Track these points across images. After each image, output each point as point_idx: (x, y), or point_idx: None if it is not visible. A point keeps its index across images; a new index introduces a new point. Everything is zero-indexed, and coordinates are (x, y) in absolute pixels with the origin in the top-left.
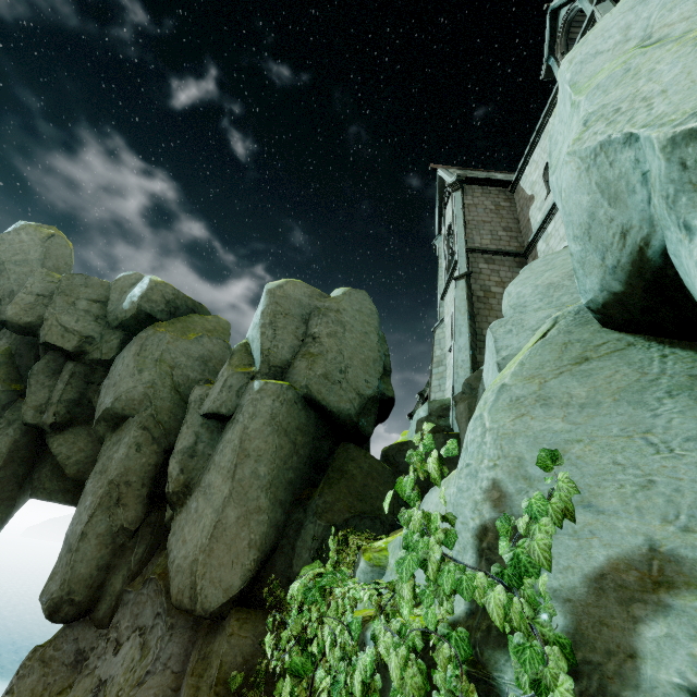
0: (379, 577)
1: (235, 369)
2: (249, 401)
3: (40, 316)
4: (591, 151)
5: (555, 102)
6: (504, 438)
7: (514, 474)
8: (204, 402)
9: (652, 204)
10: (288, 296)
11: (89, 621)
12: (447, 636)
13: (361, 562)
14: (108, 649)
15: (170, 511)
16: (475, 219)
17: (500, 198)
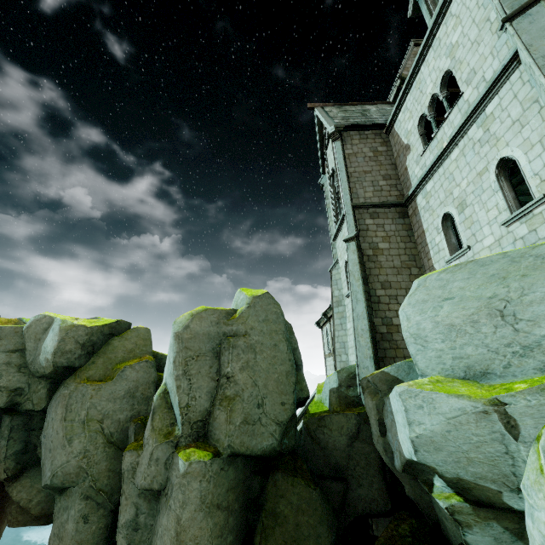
0: None
1: (159, 438)
2: (177, 486)
3: None
4: None
5: (427, 51)
6: None
7: None
8: (136, 471)
9: None
10: (195, 335)
11: None
12: None
13: None
14: None
15: None
16: (356, 170)
17: (377, 143)
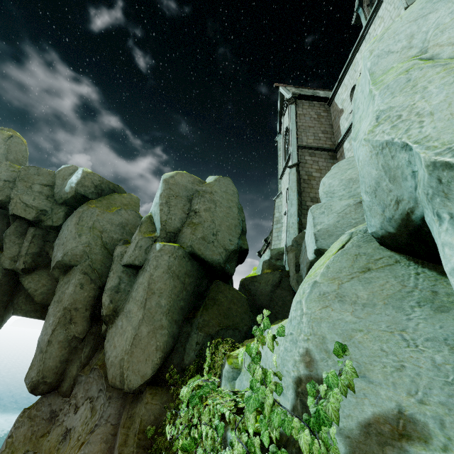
0: (237, 375)
1: (143, 235)
2: (153, 257)
3: (8, 196)
4: (380, 144)
5: (361, 43)
6: (314, 321)
7: (319, 347)
8: (123, 256)
9: (417, 191)
10: (177, 184)
11: (57, 393)
12: (274, 453)
13: (225, 365)
14: (70, 410)
15: (105, 326)
16: (303, 125)
17: (321, 110)
